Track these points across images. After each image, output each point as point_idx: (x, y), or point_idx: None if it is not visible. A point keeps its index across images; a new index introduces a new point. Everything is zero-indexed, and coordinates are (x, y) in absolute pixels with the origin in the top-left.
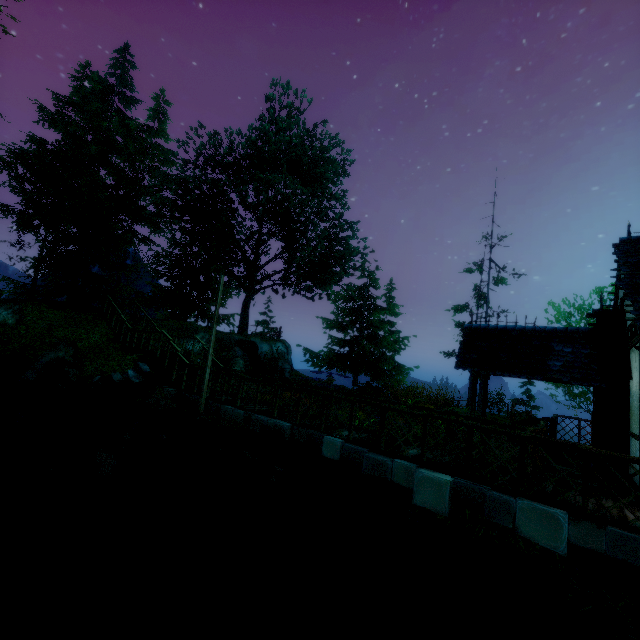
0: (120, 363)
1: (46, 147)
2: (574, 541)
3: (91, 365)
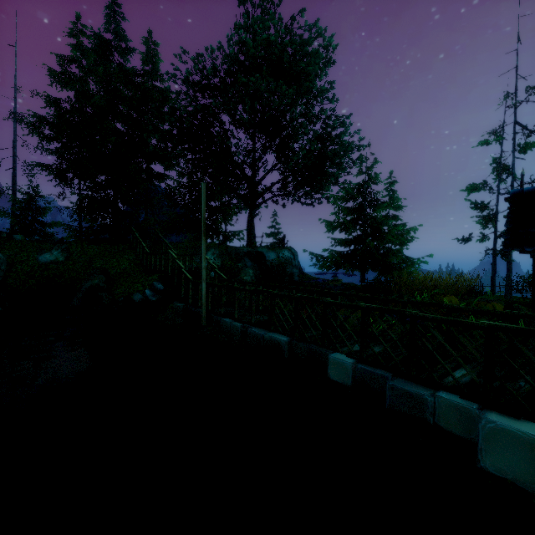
0: (143, 284)
1: (61, 106)
2: None
3: (120, 288)
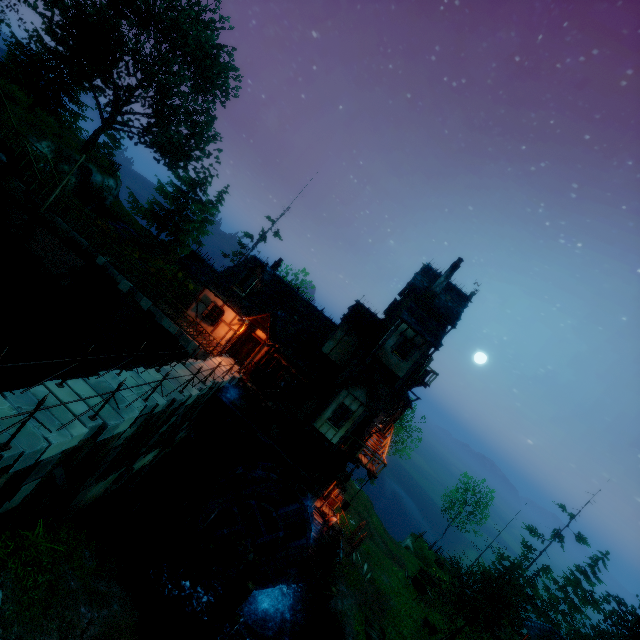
0: None
1: None
2: (150, 309)
3: None
